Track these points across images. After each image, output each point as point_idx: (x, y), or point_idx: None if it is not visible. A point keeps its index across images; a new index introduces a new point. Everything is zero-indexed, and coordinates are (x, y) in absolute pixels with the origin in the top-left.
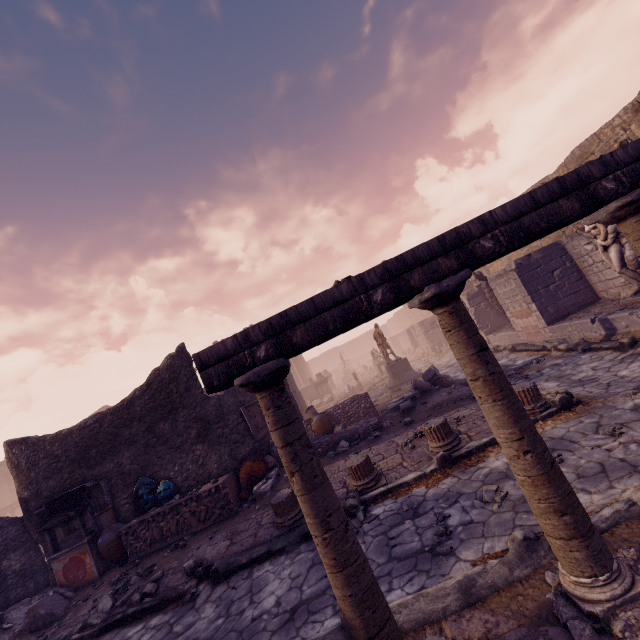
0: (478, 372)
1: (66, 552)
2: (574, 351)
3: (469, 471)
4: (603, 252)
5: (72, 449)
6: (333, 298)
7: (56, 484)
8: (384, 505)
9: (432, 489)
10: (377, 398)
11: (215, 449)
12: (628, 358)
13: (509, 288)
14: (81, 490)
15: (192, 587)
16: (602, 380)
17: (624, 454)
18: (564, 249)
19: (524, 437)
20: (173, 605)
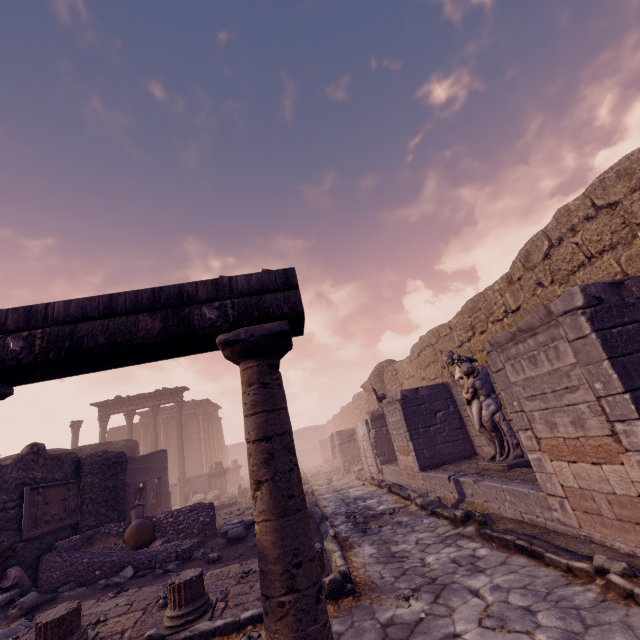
0: None
1: None
2: (426, 510)
3: None
4: (467, 405)
5: None
6: None
7: None
8: None
9: None
10: (243, 511)
11: None
12: (451, 538)
13: (396, 418)
14: None
15: None
16: (407, 562)
17: None
18: (450, 392)
19: None
20: None
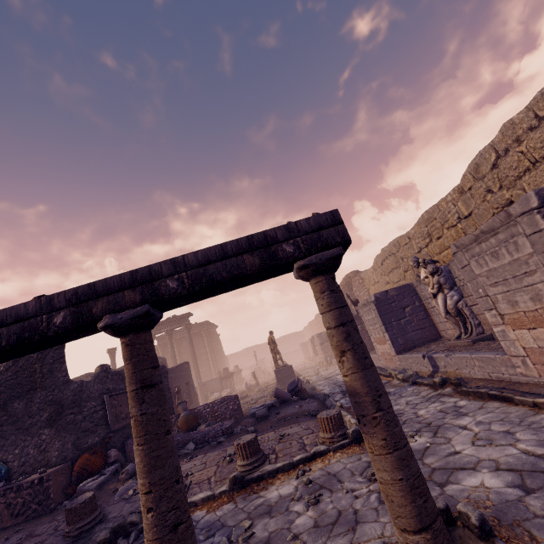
0: (133, 410)
1: None
2: (407, 382)
3: (249, 498)
4: (433, 298)
5: None
6: (17, 314)
7: None
8: None
9: (210, 514)
10: (257, 400)
11: (61, 435)
12: (434, 397)
13: (371, 316)
14: None
15: None
16: (404, 416)
17: (362, 505)
18: (415, 290)
19: (153, 491)
20: None
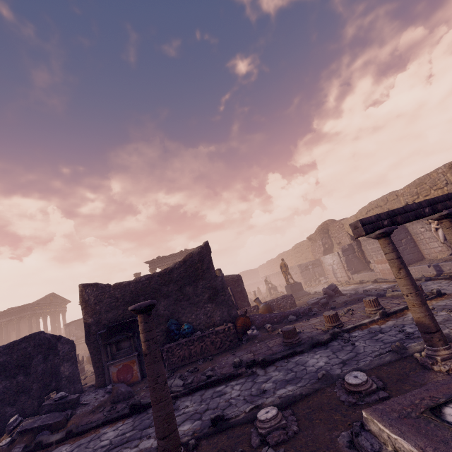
0: None
1: (121, 360)
2: (420, 281)
3: (400, 318)
4: (435, 231)
5: (128, 295)
6: (410, 208)
7: (113, 316)
8: (356, 332)
9: (382, 325)
10: None
11: (220, 308)
12: None
13: (376, 245)
14: (133, 321)
15: (248, 369)
16: (448, 289)
17: None
18: (407, 229)
19: None
20: (239, 377)
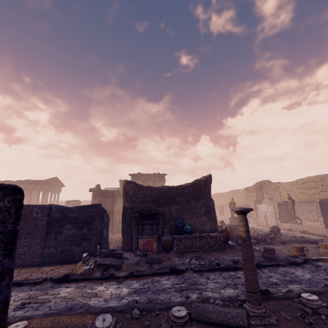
0: None
1: (147, 237)
2: None
3: None
4: None
5: (154, 195)
6: None
7: (142, 207)
8: (320, 263)
9: None
10: None
11: (210, 221)
12: None
13: (310, 208)
14: (156, 214)
15: None
16: None
17: None
18: None
19: None
20: (242, 270)
